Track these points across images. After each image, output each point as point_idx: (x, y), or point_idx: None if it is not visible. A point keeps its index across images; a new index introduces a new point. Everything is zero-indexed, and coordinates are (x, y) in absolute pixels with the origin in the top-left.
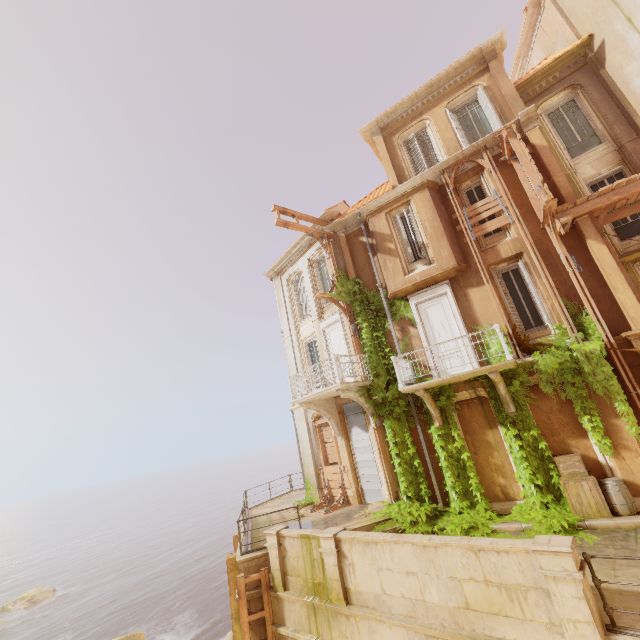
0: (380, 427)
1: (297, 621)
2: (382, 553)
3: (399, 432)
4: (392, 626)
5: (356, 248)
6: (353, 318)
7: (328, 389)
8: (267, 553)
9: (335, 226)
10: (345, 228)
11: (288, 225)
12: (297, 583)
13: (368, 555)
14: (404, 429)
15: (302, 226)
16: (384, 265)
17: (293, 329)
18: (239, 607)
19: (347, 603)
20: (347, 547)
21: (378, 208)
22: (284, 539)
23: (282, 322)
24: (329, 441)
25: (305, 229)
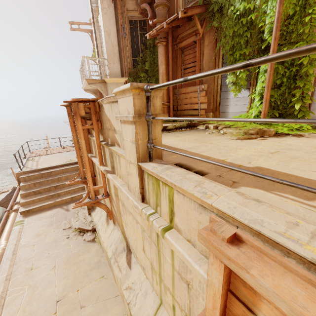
0: None
1: None
2: None
3: None
4: None
5: None
6: None
7: None
8: None
9: None
10: None
11: (75, 30)
12: None
13: None
14: None
15: (80, 29)
16: None
17: None
18: None
19: None
20: None
21: None
22: None
23: None
24: None
25: (82, 30)
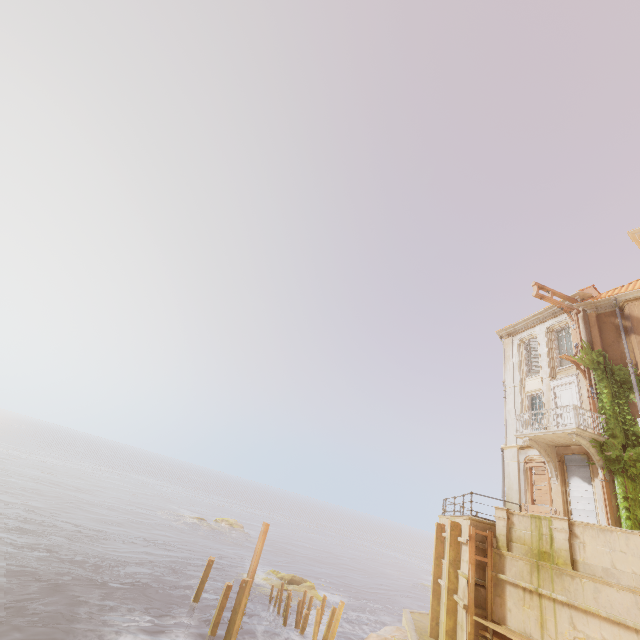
0: (608, 481)
1: (518, 573)
2: (616, 539)
3: (631, 490)
4: (619, 590)
5: (605, 326)
6: (593, 383)
7: (560, 430)
8: (492, 524)
9: (586, 305)
10: (596, 308)
11: (543, 298)
12: (521, 548)
13: (601, 538)
14: (638, 490)
15: (555, 300)
16: (638, 345)
17: (517, 381)
18: (469, 545)
19: (573, 569)
20: (579, 530)
21: (639, 297)
22: (513, 516)
23: (506, 374)
24: (540, 484)
25: (557, 303)
